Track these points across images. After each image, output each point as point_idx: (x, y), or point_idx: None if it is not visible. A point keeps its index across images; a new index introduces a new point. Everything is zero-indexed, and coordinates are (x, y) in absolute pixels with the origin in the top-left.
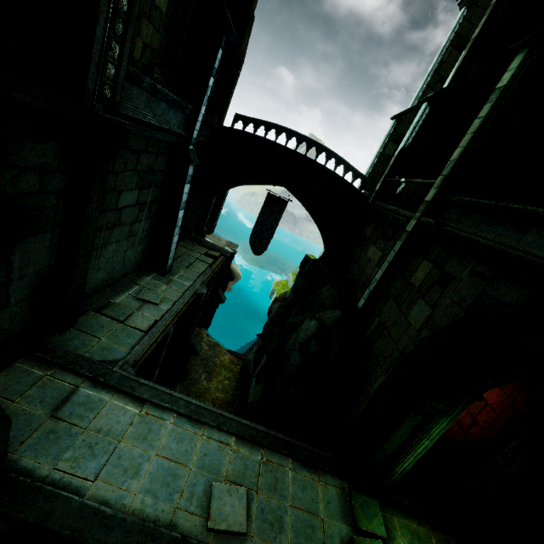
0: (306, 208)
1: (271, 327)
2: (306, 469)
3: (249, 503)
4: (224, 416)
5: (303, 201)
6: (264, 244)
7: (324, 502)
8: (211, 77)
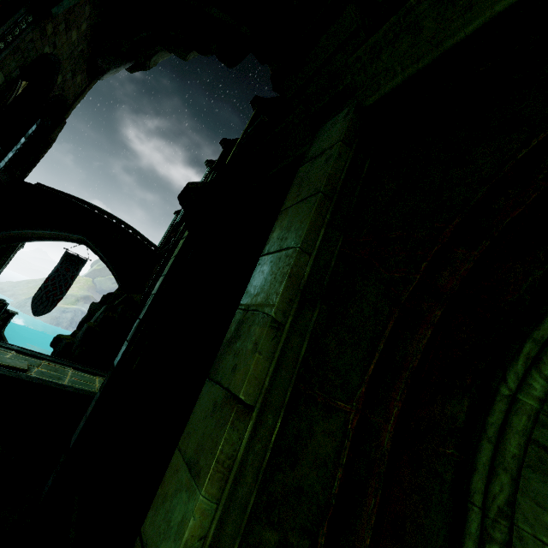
0: (104, 255)
1: (59, 336)
2: (86, 373)
3: (30, 368)
4: (5, 343)
5: (102, 249)
6: (56, 300)
7: (100, 383)
8: (23, 137)
